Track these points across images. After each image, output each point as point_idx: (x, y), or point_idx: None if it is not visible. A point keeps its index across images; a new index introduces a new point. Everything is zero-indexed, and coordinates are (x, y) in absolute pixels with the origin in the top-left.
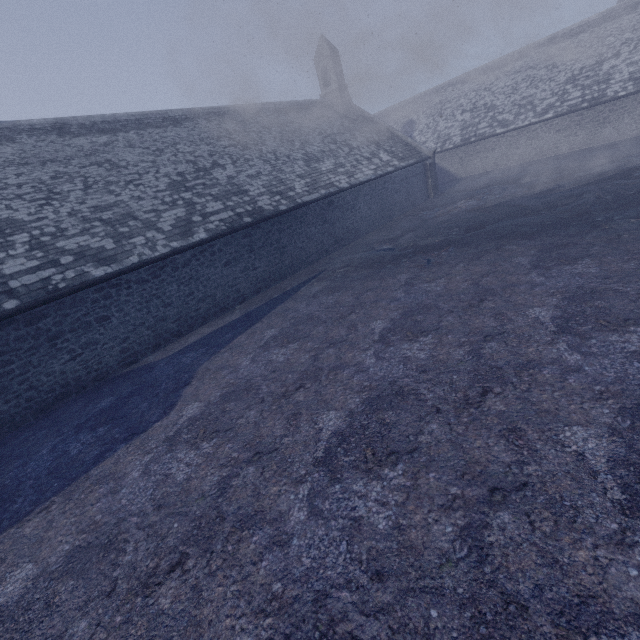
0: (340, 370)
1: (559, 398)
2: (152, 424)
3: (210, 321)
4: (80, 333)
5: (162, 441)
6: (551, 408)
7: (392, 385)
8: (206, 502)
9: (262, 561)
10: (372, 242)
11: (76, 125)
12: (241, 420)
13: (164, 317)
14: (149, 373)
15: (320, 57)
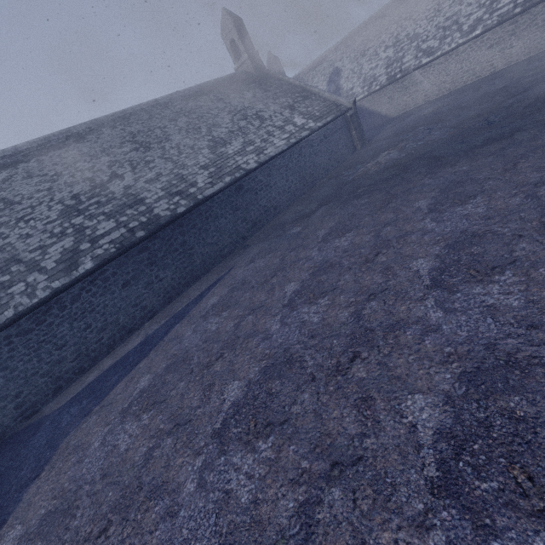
0: (154, 500)
1: None
2: None
3: (117, 347)
4: None
5: None
6: None
7: None
8: None
9: None
10: (287, 221)
11: None
12: None
13: (60, 359)
14: (31, 438)
15: (225, 30)
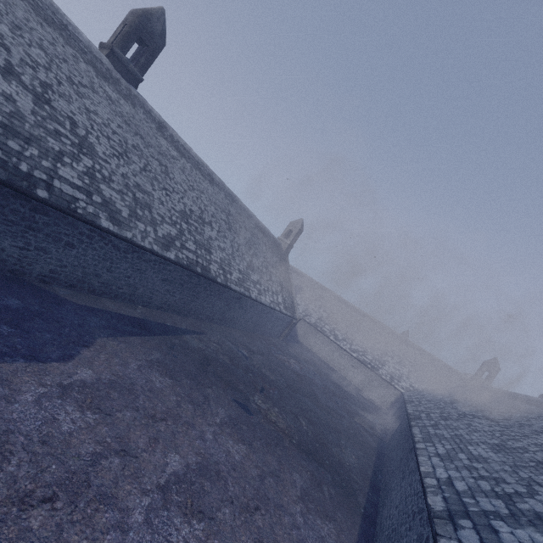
0: (191, 427)
1: (286, 538)
2: (51, 360)
3: (117, 300)
4: (48, 240)
5: (57, 383)
6: (281, 542)
7: (216, 464)
8: (80, 463)
9: (108, 534)
10: (239, 340)
11: (170, 133)
12: (119, 414)
13: (100, 275)
14: (58, 306)
15: (294, 224)
